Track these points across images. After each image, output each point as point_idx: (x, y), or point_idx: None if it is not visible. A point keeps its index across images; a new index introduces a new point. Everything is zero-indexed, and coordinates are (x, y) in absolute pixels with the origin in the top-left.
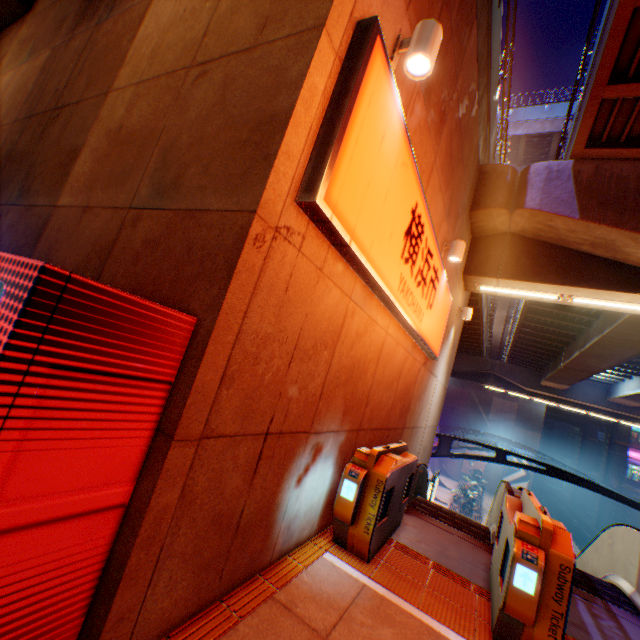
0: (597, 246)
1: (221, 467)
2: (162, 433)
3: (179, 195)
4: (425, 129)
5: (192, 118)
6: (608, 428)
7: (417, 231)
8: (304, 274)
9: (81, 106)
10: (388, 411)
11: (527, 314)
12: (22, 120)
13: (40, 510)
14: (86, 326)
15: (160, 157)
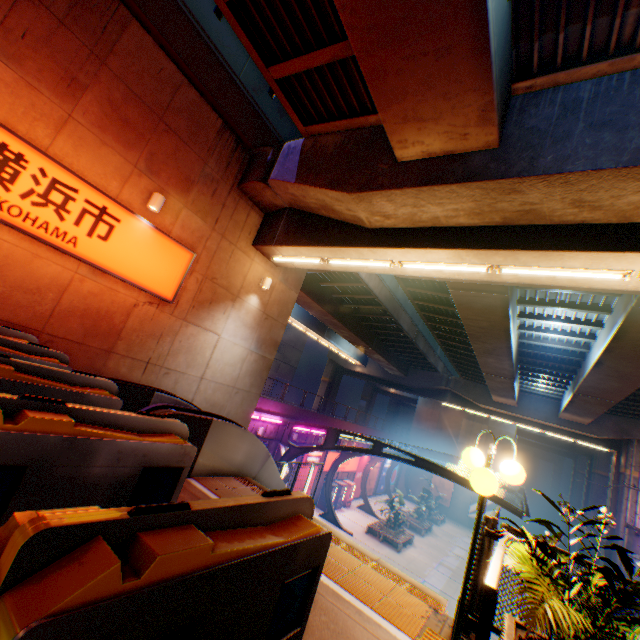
0: (326, 209)
1: None
2: None
3: None
4: (25, 86)
5: None
6: (588, 456)
7: (7, 156)
8: None
9: None
10: (43, 316)
11: (423, 313)
12: None
13: None
14: None
15: None
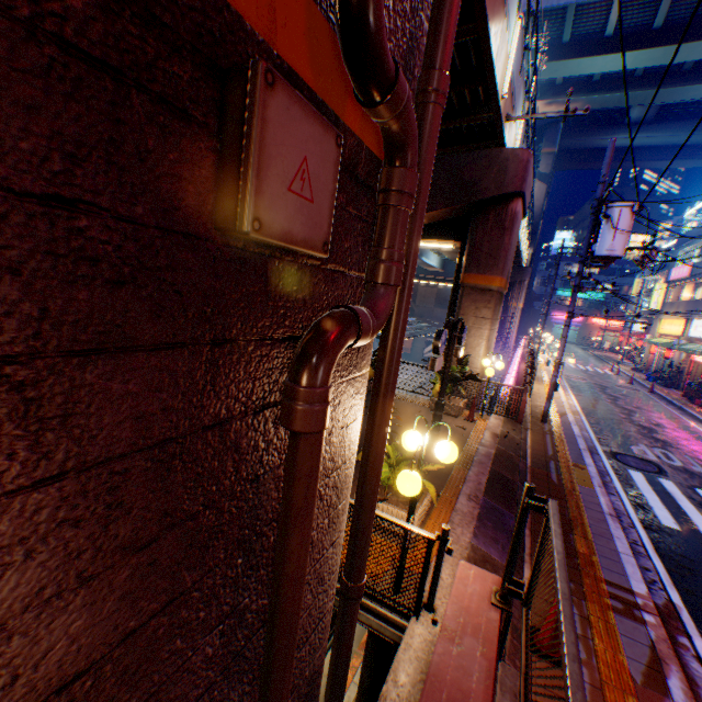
0: None
1: None
2: None
3: None
4: None
5: None
6: None
7: None
8: None
9: None
10: None
11: None
12: None
13: None
14: None
15: None
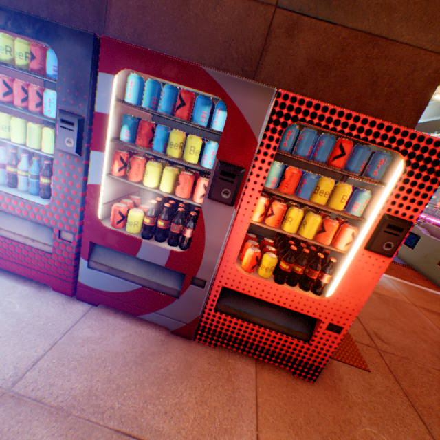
0: None
1: None
2: None
3: (354, 9)
4: None
5: None
6: None
7: None
8: None
9: None
10: None
11: None
12: None
13: None
14: None
15: None
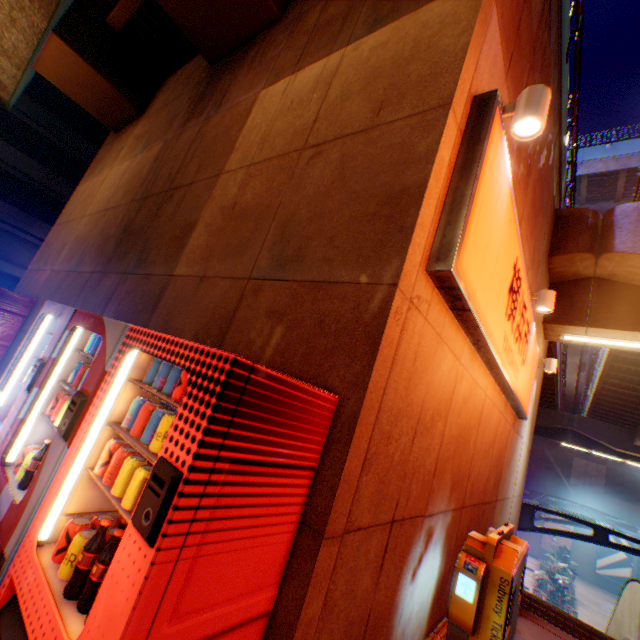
0: None
1: (355, 565)
2: (307, 527)
3: (302, 266)
4: (516, 183)
5: (309, 194)
6: None
7: (516, 285)
8: (427, 341)
9: (193, 187)
10: (484, 482)
11: (613, 363)
12: (138, 200)
13: (204, 624)
14: (258, 415)
15: (277, 230)
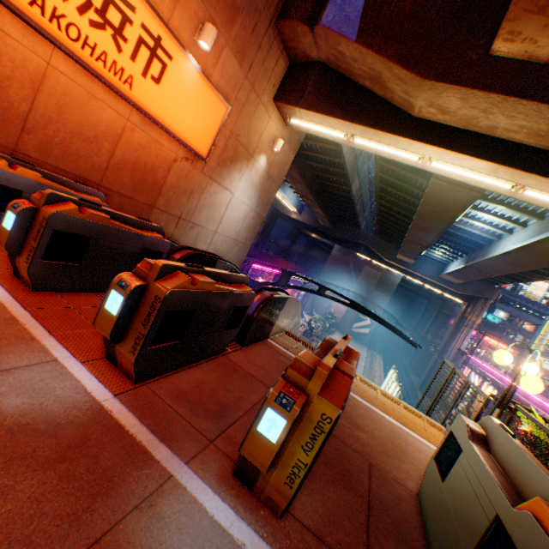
0: (374, 81)
1: None
2: None
3: None
4: None
5: None
6: (441, 301)
7: None
8: None
9: None
10: (100, 169)
11: (380, 185)
12: None
13: None
14: None
15: None
